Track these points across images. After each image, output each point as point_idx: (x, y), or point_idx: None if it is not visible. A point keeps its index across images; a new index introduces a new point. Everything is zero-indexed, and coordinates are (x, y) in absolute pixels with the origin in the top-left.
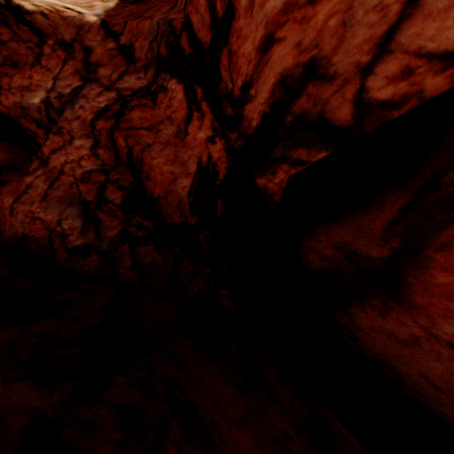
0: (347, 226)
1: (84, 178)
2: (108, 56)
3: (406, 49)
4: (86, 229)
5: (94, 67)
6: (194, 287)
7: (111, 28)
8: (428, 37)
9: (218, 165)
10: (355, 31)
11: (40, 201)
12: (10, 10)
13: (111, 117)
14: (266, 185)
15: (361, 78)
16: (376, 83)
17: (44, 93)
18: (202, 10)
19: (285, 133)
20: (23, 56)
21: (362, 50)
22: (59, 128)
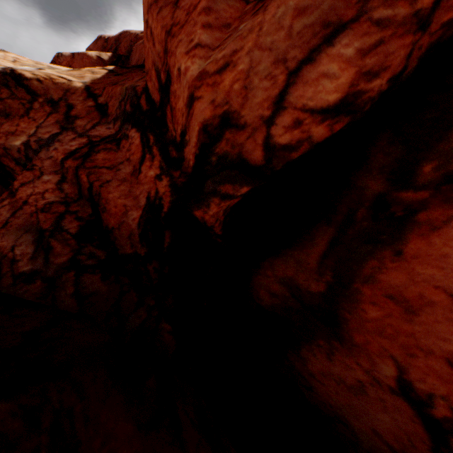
0: (289, 260)
1: (45, 208)
2: (86, 111)
3: (295, 106)
4: (37, 255)
5: (73, 119)
6: (135, 319)
7: (93, 92)
8: (308, 97)
9: (163, 199)
10: (255, 93)
11: None
12: (13, 77)
13: (79, 157)
14: (203, 217)
15: (267, 127)
16: (277, 131)
17: (26, 138)
18: (154, 79)
19: (212, 170)
20: (15, 109)
21: (263, 106)
22: (33, 165)
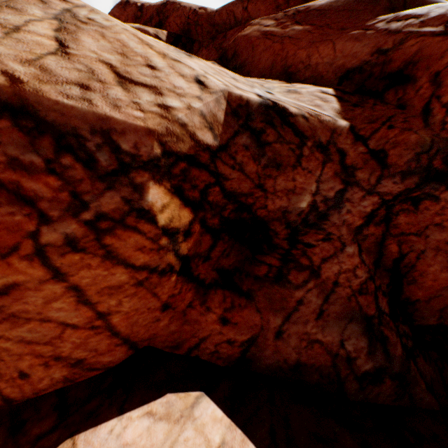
0: None
1: (361, 289)
2: (360, 159)
3: None
4: (373, 349)
5: (350, 170)
6: None
7: (356, 132)
8: None
9: None
10: None
11: (314, 319)
12: (275, 111)
13: (379, 222)
14: None
15: None
16: None
17: (309, 197)
18: None
19: None
20: (284, 157)
21: None
22: (327, 234)
